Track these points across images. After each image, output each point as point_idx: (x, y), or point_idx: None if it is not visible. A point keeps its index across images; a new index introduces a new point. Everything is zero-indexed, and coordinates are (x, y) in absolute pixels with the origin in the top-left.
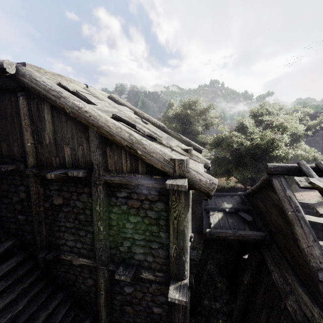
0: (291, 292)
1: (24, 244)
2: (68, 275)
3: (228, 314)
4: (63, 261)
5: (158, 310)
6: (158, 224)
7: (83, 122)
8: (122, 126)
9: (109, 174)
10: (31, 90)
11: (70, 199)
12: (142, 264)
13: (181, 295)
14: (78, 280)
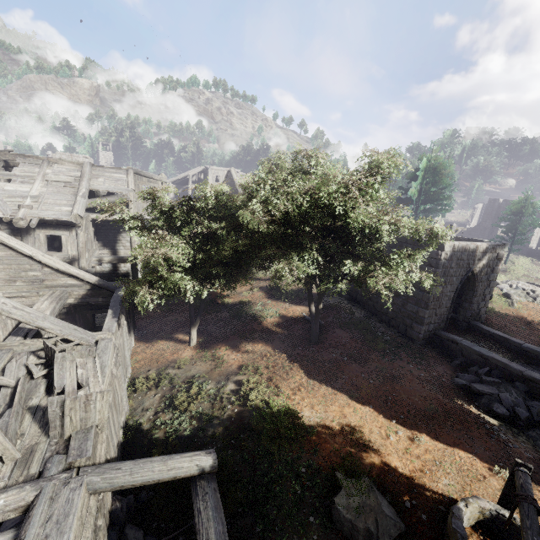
0: None
1: None
2: None
3: None
4: None
5: None
6: None
7: None
8: None
9: None
10: None
11: None
12: None
13: None
14: None
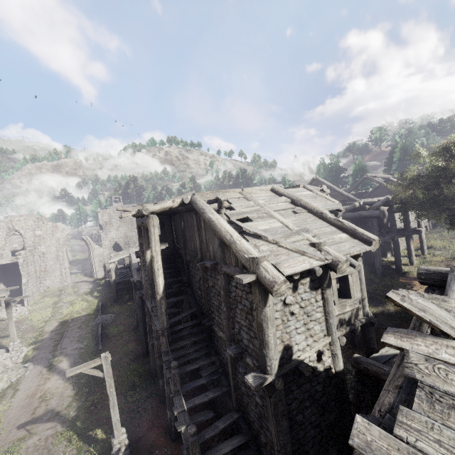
0: None
1: (202, 312)
2: (218, 344)
3: None
4: (215, 332)
5: (259, 401)
6: (252, 314)
7: (212, 229)
8: (229, 230)
9: (225, 267)
10: (195, 210)
11: (215, 283)
12: (247, 350)
13: (254, 382)
14: (222, 351)
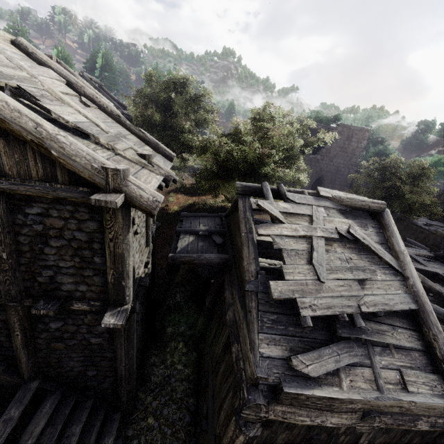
0: (232, 305)
1: None
2: None
3: (191, 336)
4: None
5: (97, 340)
6: (91, 248)
7: None
8: (22, 109)
9: (8, 181)
10: None
11: None
12: (72, 295)
13: (118, 320)
14: None
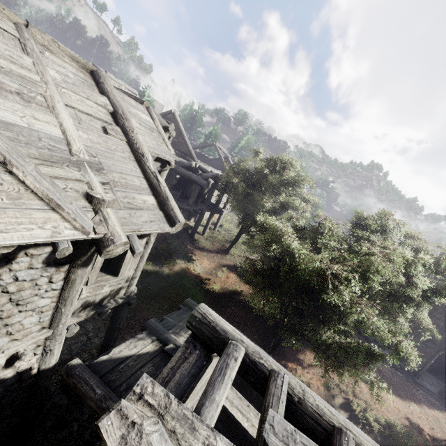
0: None
1: None
2: None
3: None
4: None
5: None
6: None
7: None
8: None
9: None
10: None
11: None
12: None
13: None
14: None
